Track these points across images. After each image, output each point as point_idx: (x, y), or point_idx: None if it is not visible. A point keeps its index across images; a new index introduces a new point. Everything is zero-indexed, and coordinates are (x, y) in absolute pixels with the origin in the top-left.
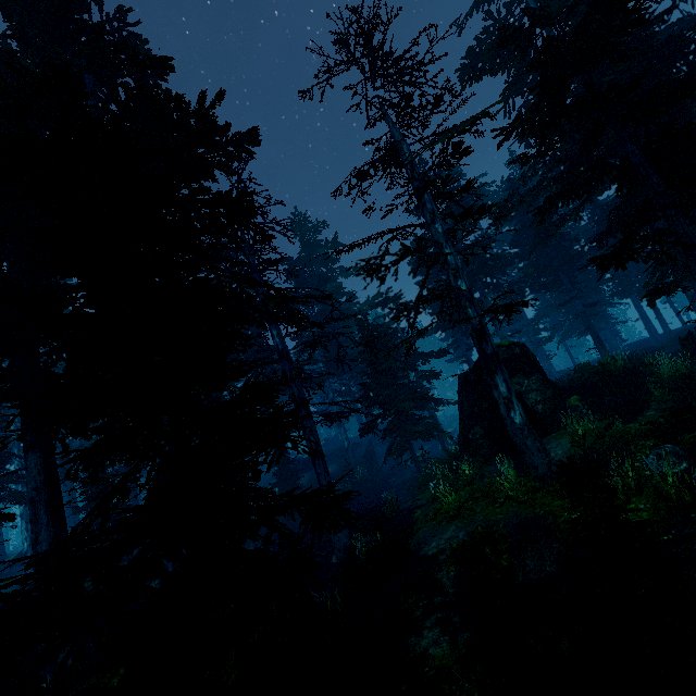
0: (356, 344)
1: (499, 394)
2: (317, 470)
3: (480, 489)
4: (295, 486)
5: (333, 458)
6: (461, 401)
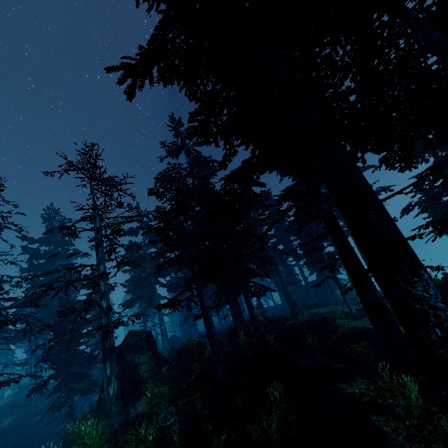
0: (53, 316)
1: (106, 374)
2: None
3: (82, 444)
4: None
5: (16, 408)
6: None
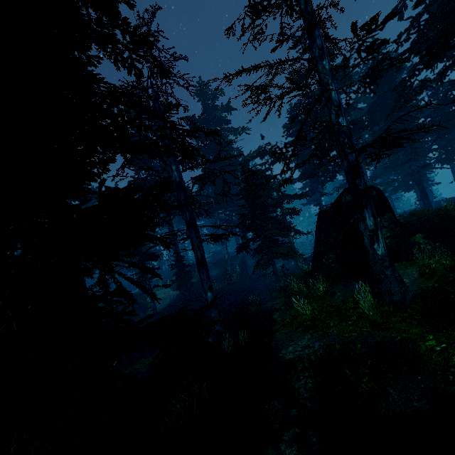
0: (238, 183)
1: (365, 227)
2: (201, 276)
3: (333, 306)
4: (188, 283)
5: (217, 265)
6: (319, 232)
